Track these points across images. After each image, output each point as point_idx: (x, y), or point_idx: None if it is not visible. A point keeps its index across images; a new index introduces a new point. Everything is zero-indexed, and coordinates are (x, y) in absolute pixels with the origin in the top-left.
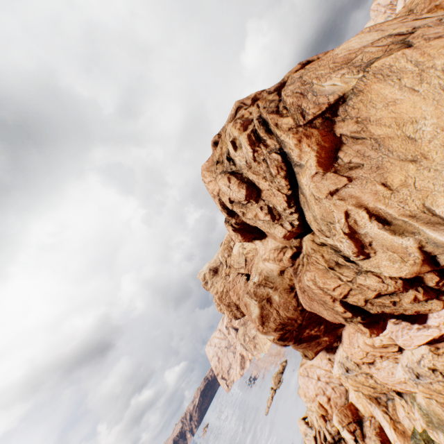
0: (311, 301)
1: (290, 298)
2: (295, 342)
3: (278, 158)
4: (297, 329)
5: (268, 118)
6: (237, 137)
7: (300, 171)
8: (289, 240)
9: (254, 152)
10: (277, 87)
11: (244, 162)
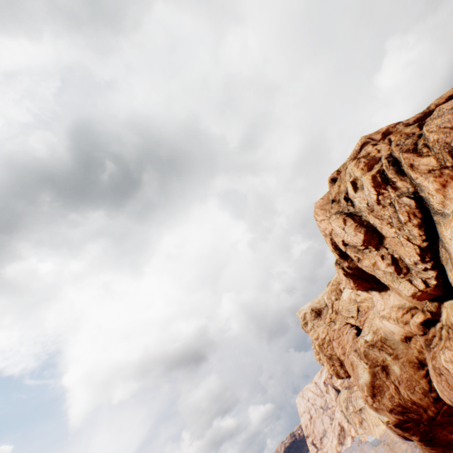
0: (451, 391)
1: (417, 376)
2: (422, 440)
3: (410, 203)
4: (427, 423)
5: (401, 157)
6: (359, 177)
7: (442, 221)
8: (420, 301)
9: (378, 195)
10: (419, 117)
11: (364, 204)
